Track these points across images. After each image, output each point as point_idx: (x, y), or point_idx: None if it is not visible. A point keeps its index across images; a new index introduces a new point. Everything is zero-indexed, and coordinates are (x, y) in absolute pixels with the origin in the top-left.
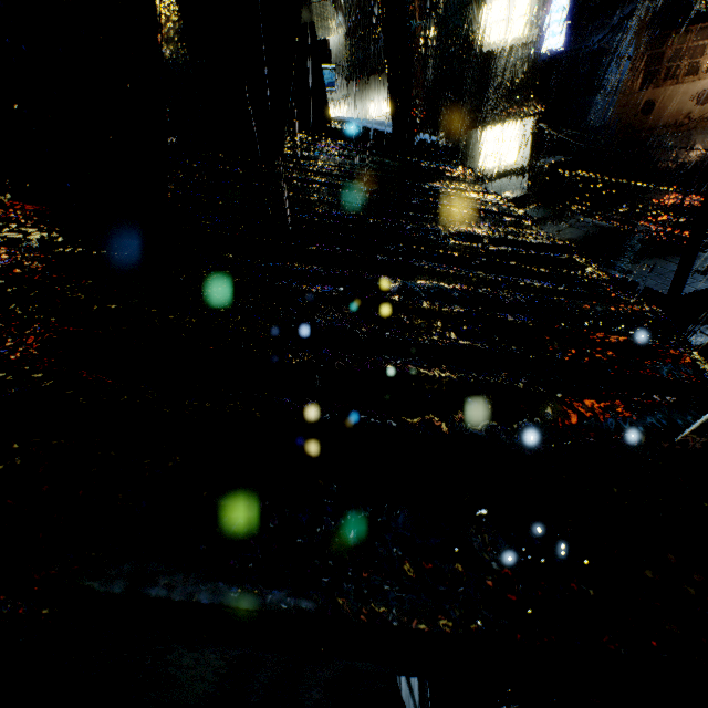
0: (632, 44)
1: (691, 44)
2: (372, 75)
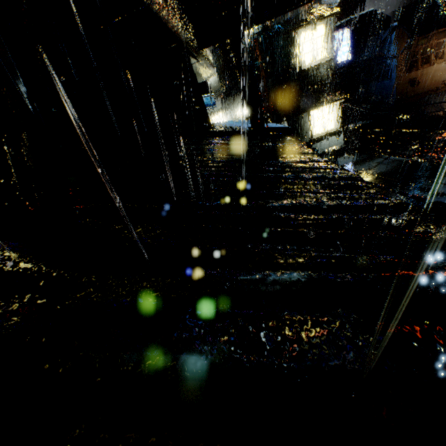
0: (395, 49)
1: (434, 42)
2: (237, 94)
